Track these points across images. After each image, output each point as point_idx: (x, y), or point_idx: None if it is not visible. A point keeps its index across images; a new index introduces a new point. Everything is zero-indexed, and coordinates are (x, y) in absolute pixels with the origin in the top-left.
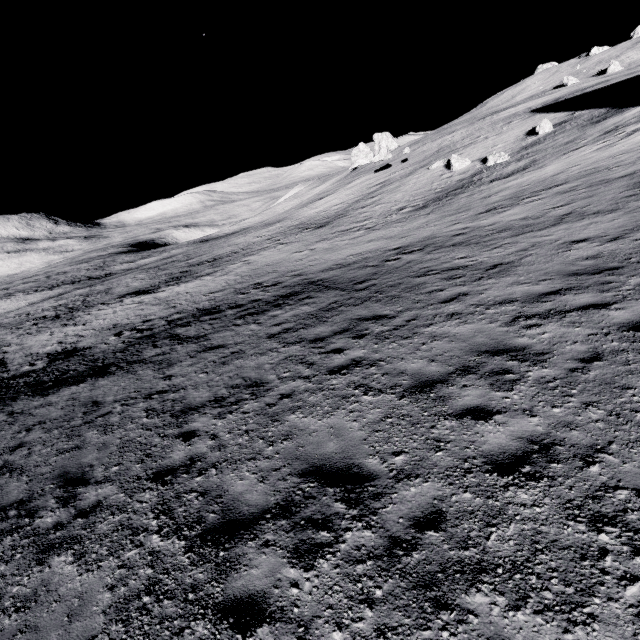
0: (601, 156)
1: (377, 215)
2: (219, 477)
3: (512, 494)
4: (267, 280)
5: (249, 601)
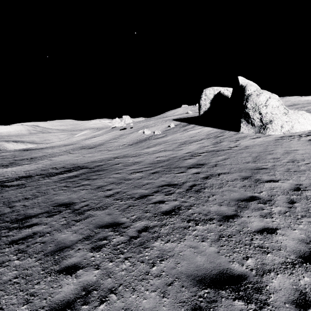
0: (179, 136)
1: (115, 146)
2: (24, 211)
3: (106, 199)
4: (59, 166)
5: (31, 224)
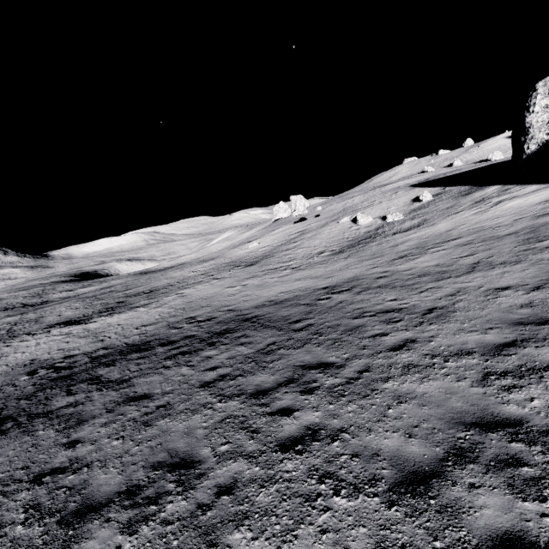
0: (481, 218)
1: (300, 257)
2: None
3: None
4: (201, 314)
5: None
